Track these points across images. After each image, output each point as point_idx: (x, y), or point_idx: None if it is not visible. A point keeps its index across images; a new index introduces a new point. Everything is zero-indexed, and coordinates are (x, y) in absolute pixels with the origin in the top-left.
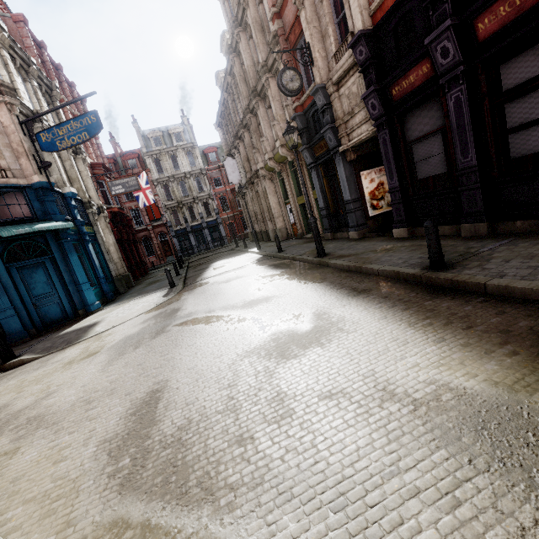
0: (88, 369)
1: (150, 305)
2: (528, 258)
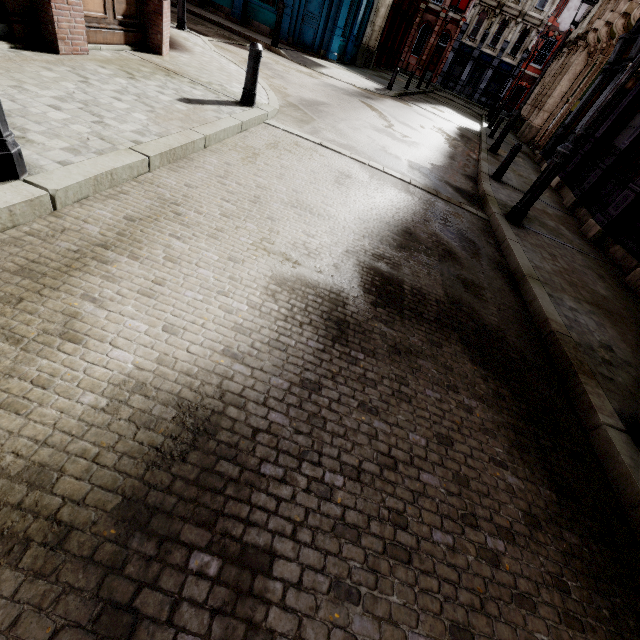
0: (307, 80)
1: (362, 85)
2: None
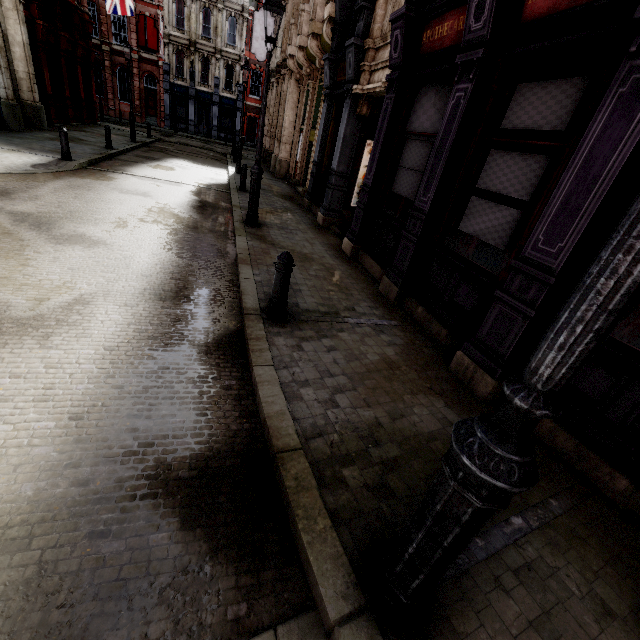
0: None
1: None
2: (350, 358)
